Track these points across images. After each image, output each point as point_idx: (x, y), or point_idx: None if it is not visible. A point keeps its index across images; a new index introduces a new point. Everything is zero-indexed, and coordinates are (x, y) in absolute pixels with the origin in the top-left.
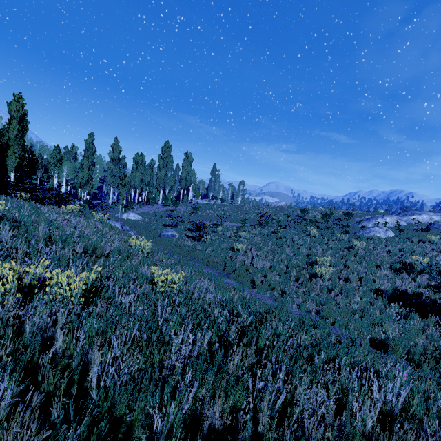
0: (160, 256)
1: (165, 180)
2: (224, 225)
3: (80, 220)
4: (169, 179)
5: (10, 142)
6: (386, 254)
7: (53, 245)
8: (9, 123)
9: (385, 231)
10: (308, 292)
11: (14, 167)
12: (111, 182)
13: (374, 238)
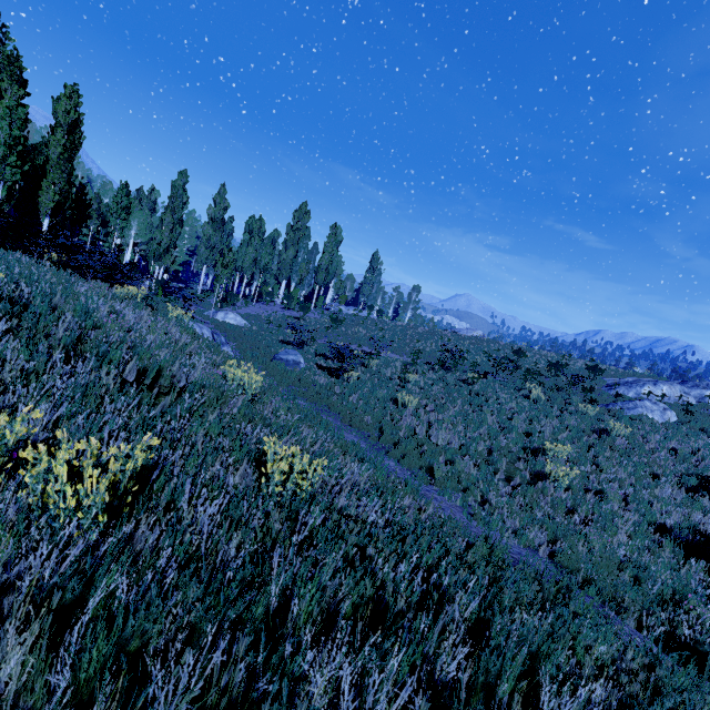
0: (275, 403)
1: (292, 267)
2: (382, 357)
3: (143, 316)
4: (299, 266)
5: (49, 166)
6: (668, 455)
7: (80, 360)
8: (52, 133)
9: (662, 411)
10: (530, 508)
11: (50, 209)
12: (206, 258)
13: (643, 421)
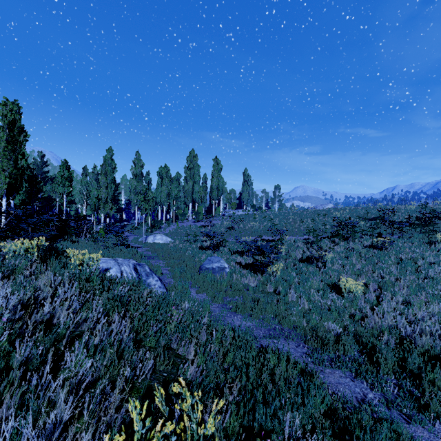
0: None
1: (193, 193)
2: (284, 241)
3: None
4: (197, 191)
5: None
6: None
7: None
8: None
9: None
10: None
11: (4, 190)
12: (136, 201)
13: None
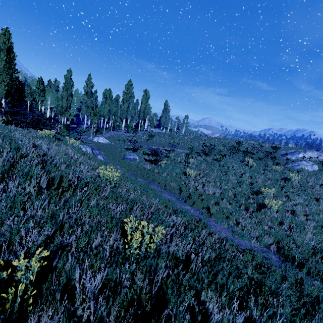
0: (127, 185)
1: (127, 112)
2: (175, 151)
3: (52, 146)
4: (130, 111)
5: None
6: (320, 188)
7: (11, 179)
8: None
9: (312, 165)
10: (261, 224)
11: (4, 94)
12: (86, 111)
13: (304, 171)
